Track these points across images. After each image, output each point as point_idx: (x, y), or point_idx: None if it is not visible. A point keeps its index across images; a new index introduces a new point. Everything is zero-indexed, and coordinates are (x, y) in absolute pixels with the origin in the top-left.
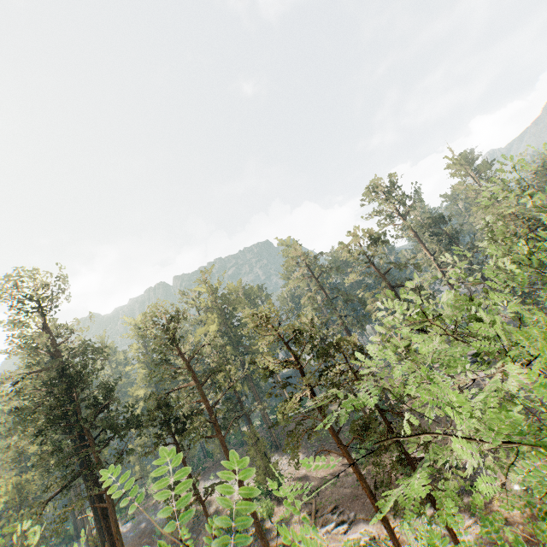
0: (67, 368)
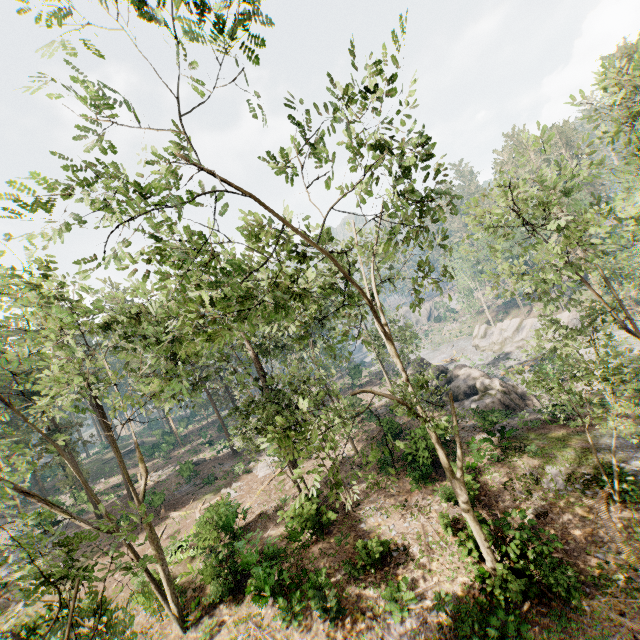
0: None
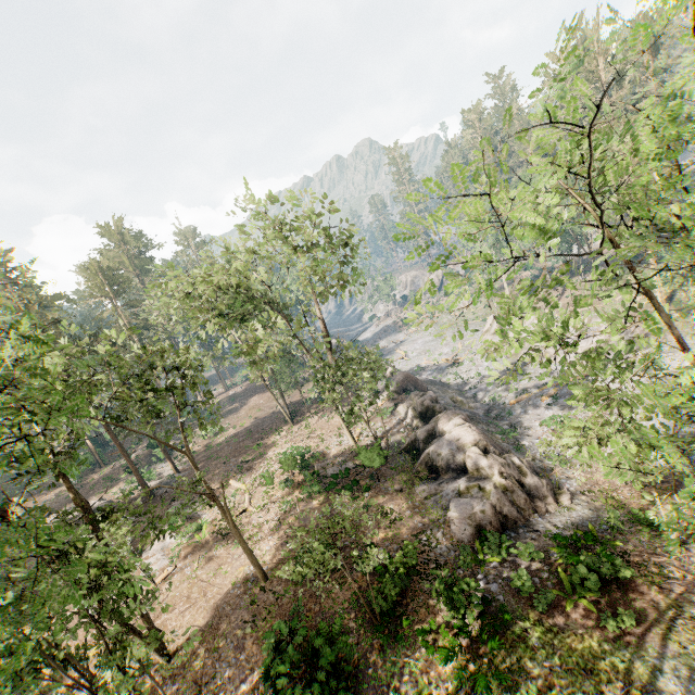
0: None
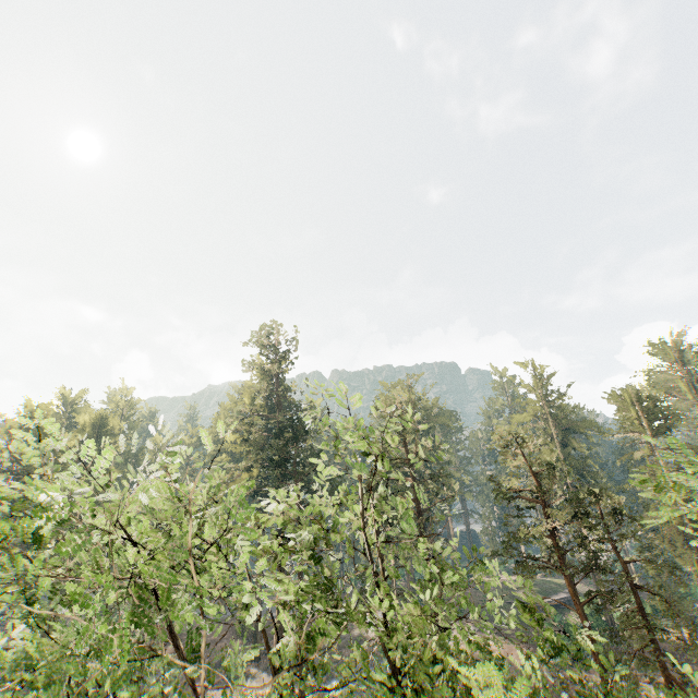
0: (282, 422)
